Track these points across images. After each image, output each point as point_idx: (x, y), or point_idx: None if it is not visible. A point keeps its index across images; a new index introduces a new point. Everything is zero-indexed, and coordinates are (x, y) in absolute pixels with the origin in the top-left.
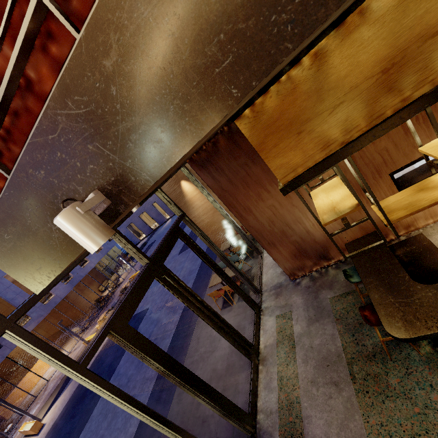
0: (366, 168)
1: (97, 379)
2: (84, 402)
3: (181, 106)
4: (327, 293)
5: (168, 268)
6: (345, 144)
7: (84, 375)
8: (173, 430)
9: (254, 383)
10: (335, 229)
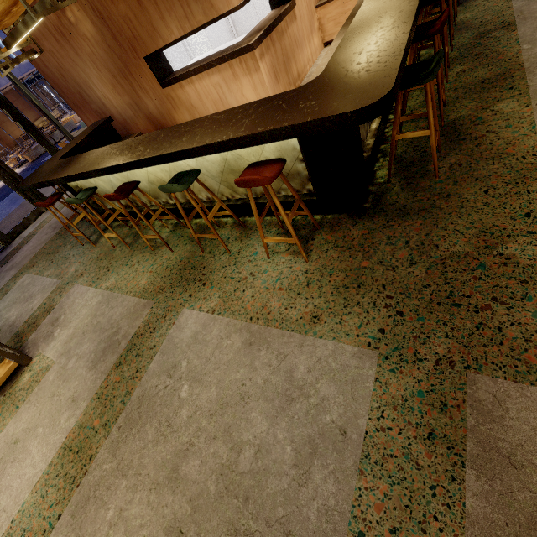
0: (121, 37)
1: None
2: None
3: None
4: None
5: None
6: None
7: None
8: None
9: (28, 221)
10: (127, 111)
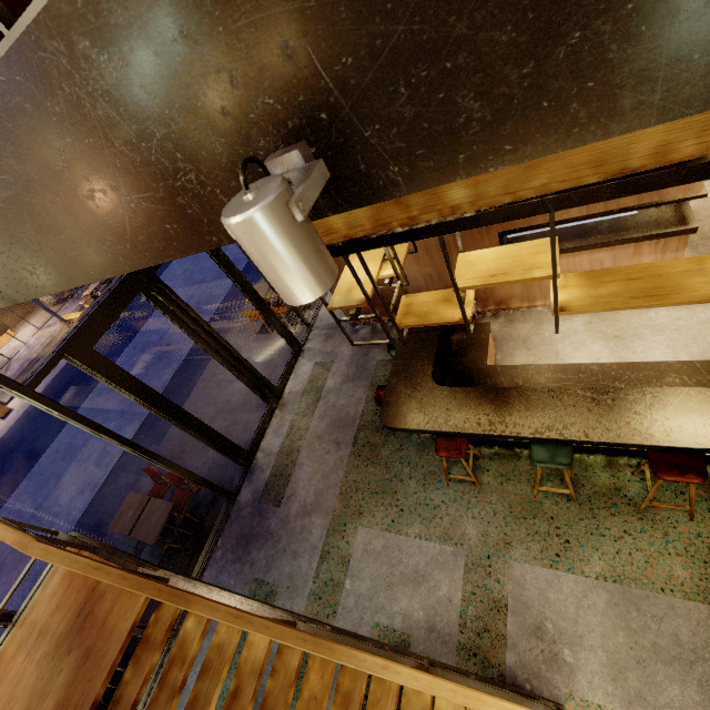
0: None
1: (50, 403)
2: (66, 397)
3: (45, 261)
4: (379, 353)
5: (160, 282)
6: (349, 240)
7: (32, 398)
8: (147, 456)
9: (263, 425)
10: (416, 280)
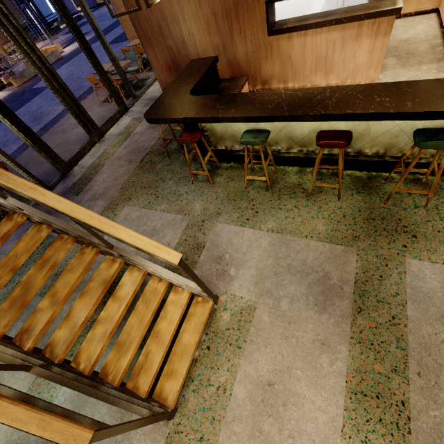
0: None
1: None
2: None
3: None
4: None
5: None
6: None
7: None
8: None
9: (84, 150)
10: (208, 52)
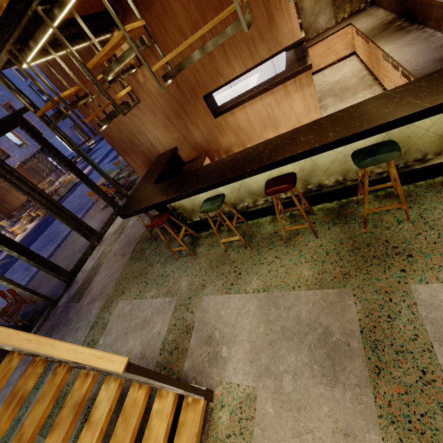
0: (184, 85)
1: None
2: None
3: None
4: None
5: None
6: None
7: None
8: None
9: (85, 255)
10: (173, 145)
